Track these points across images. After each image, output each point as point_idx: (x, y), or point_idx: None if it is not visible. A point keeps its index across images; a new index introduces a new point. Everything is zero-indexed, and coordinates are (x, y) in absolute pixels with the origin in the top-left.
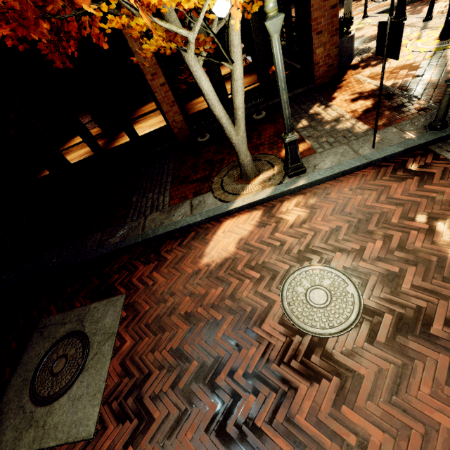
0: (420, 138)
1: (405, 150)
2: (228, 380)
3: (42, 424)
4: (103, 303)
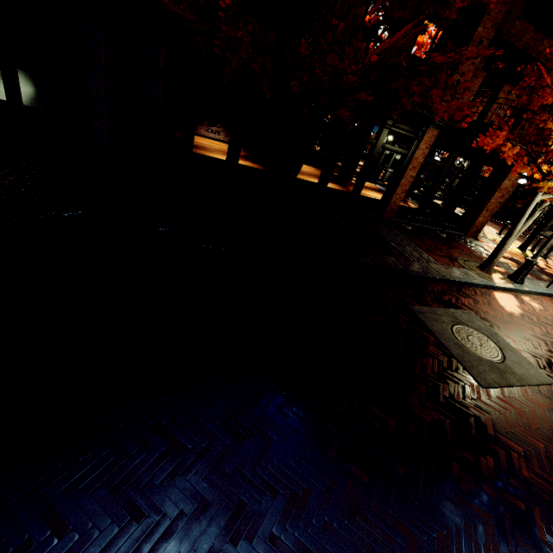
0: None
1: None
2: None
3: (512, 372)
4: (460, 311)
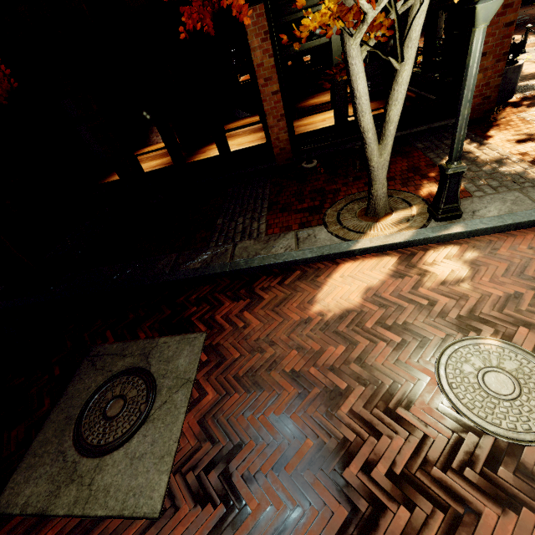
0: None
1: None
2: (362, 476)
3: (88, 482)
4: (176, 339)
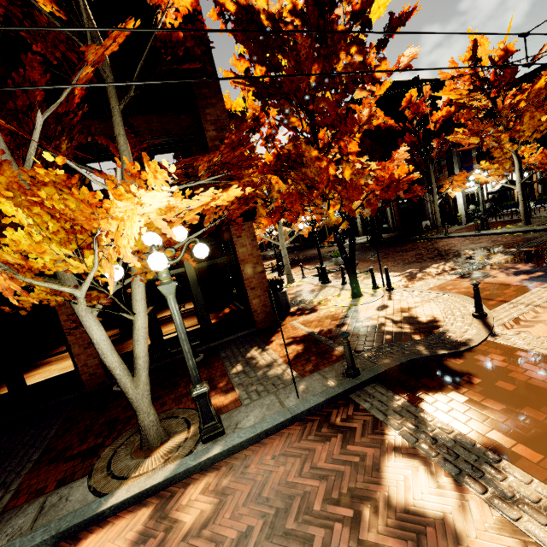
0: (339, 386)
1: (327, 399)
2: None
3: None
4: None
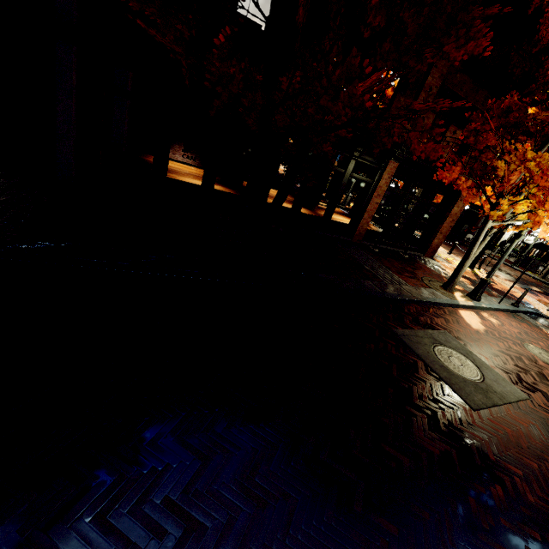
0: (513, 307)
1: (512, 310)
2: None
3: (493, 391)
4: (436, 332)
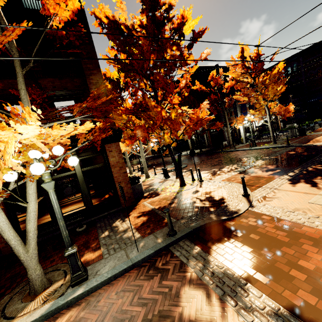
0: (163, 242)
1: (155, 251)
2: None
3: None
4: None
